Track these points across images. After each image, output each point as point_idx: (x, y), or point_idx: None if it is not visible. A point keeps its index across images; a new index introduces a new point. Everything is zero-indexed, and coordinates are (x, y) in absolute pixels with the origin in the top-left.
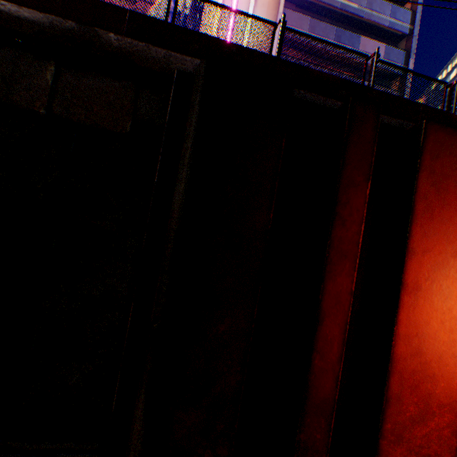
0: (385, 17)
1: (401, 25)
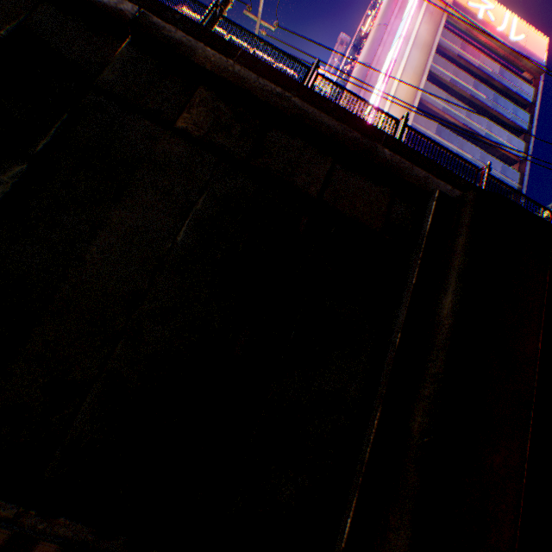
0: (495, 172)
1: (510, 182)
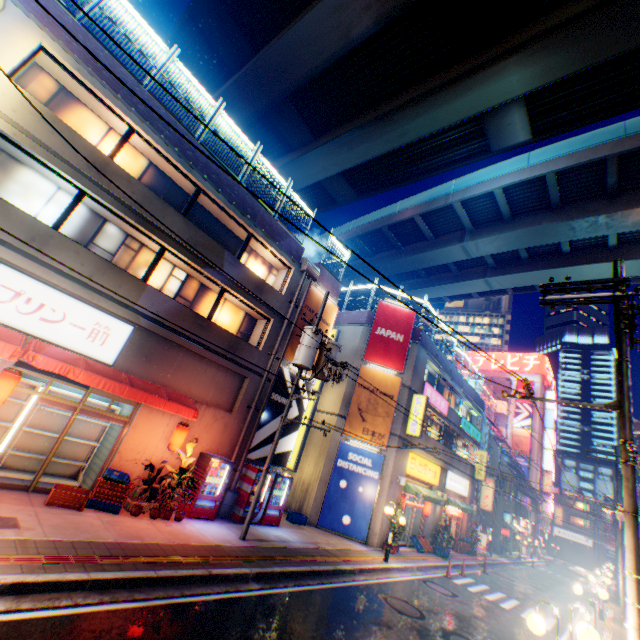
0: None
1: None
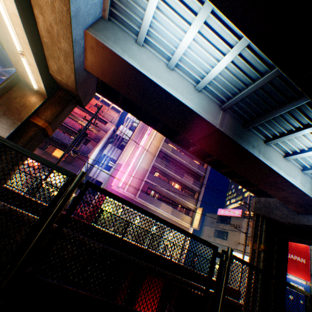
0: (195, 168)
1: (201, 172)
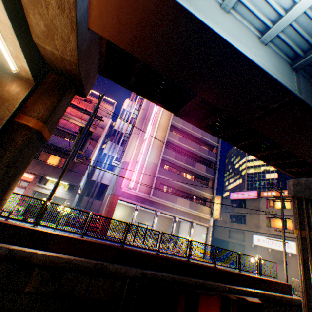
0: (205, 155)
1: (212, 158)
